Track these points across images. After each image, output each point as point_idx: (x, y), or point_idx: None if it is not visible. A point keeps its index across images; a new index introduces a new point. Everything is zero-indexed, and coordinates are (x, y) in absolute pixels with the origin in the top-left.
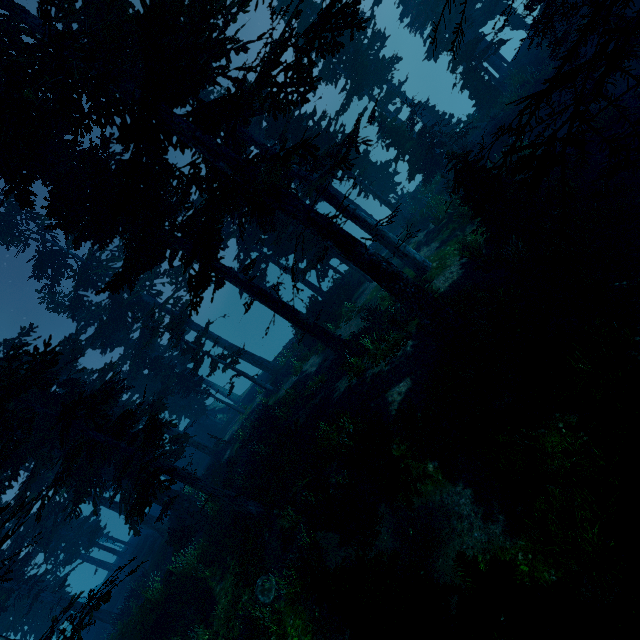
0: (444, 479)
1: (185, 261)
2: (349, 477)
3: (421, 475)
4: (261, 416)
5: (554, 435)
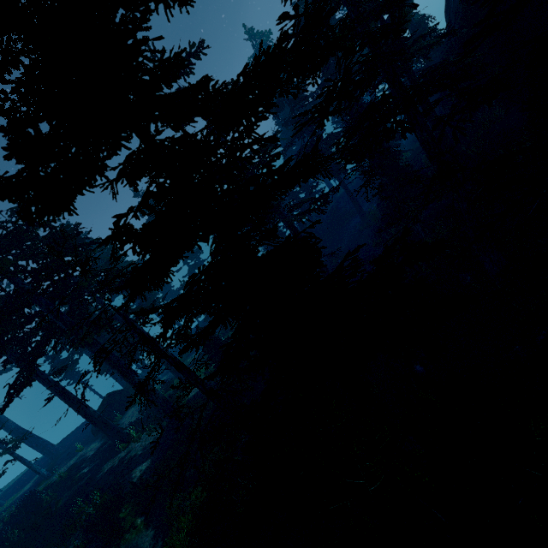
0: (143, 527)
1: (7, 363)
2: (84, 540)
3: (132, 528)
4: (25, 502)
5: (200, 489)
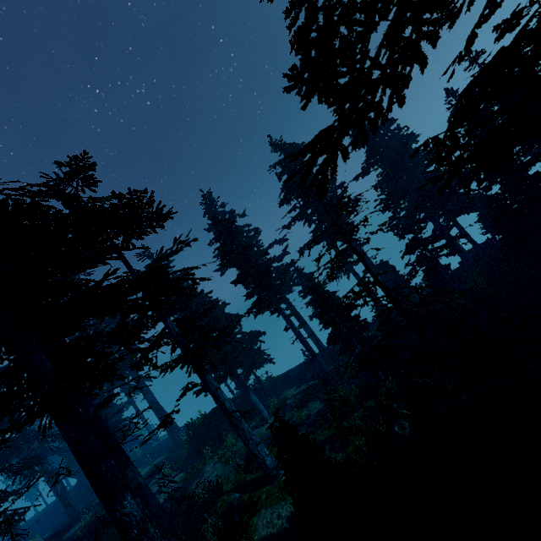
0: None
1: None
2: None
3: None
4: (92, 527)
5: None
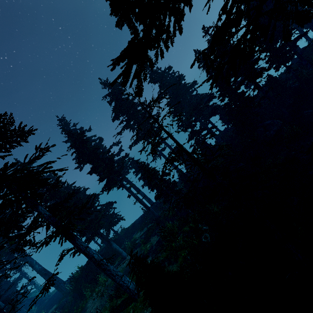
0: None
1: None
2: None
3: None
4: None
5: None
